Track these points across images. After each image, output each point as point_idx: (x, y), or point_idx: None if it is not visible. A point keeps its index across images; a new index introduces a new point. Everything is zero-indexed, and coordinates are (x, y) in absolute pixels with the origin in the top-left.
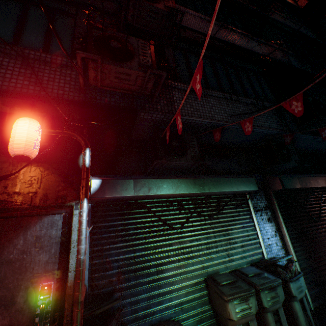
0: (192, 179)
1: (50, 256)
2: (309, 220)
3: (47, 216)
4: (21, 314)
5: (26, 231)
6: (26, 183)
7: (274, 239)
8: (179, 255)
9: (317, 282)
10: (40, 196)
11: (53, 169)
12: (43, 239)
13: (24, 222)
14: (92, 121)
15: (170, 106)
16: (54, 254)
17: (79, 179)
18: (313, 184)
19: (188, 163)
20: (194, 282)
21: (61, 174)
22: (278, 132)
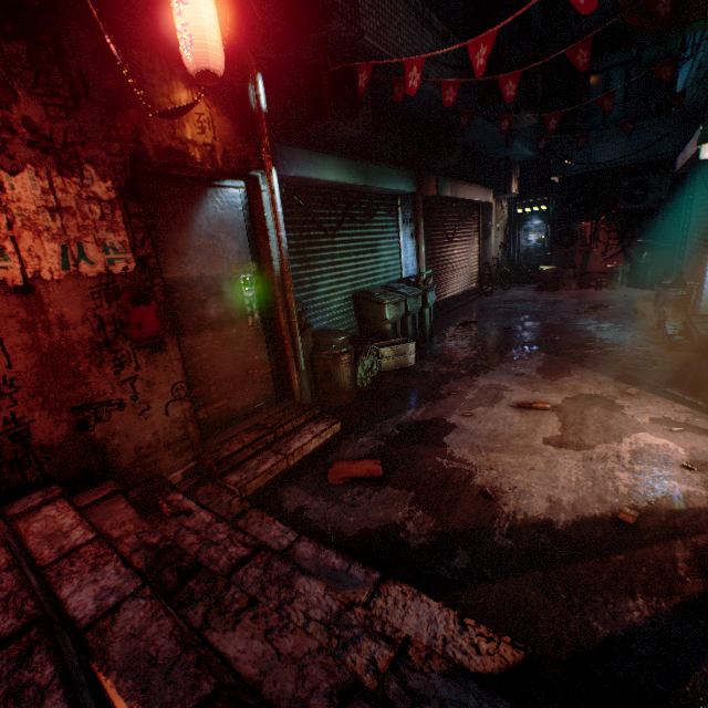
0: (356, 162)
1: (240, 246)
2: (444, 241)
3: (222, 190)
4: (232, 304)
5: (205, 208)
6: (196, 126)
7: (412, 259)
8: (331, 269)
9: (434, 304)
10: (220, 154)
11: (222, 107)
12: (227, 222)
13: (198, 194)
14: (249, 5)
15: (354, 7)
16: (243, 244)
17: (257, 134)
18: (461, 194)
19: (357, 134)
20: (344, 299)
21: (235, 120)
22: (457, 105)
